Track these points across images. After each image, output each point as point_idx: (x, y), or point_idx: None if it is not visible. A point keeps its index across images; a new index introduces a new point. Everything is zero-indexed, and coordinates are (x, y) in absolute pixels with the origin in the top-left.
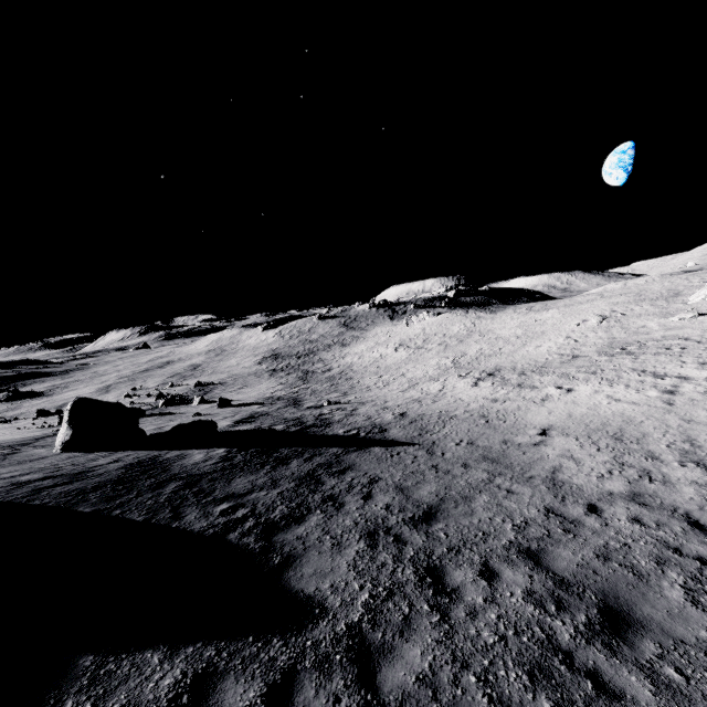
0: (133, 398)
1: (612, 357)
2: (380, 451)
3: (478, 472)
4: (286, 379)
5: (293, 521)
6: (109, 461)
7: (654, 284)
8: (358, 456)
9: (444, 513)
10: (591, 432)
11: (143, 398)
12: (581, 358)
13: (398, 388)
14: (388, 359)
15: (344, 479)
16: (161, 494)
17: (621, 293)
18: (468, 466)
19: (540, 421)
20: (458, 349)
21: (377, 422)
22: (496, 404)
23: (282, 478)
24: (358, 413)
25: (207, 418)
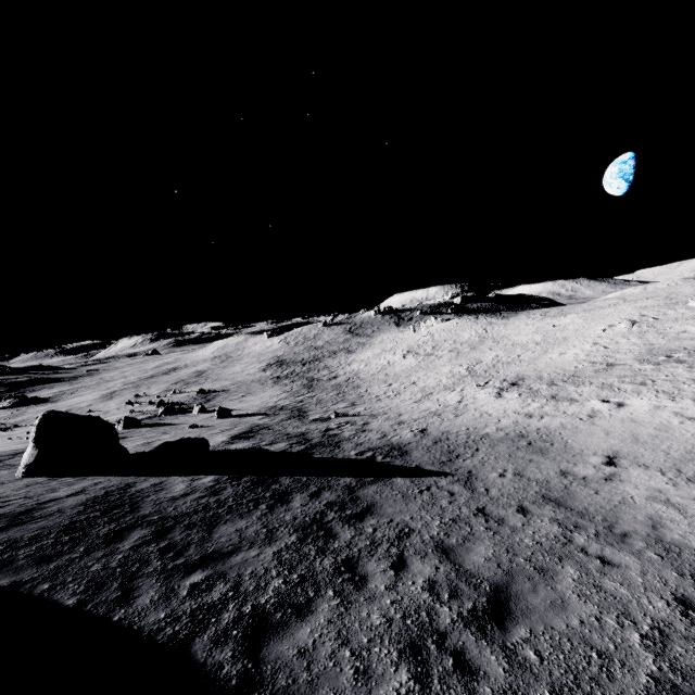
0: (134, 405)
1: (659, 365)
2: (404, 483)
3: (545, 522)
4: (291, 387)
5: (293, 613)
6: (71, 492)
7: (683, 287)
8: (377, 491)
9: (520, 602)
10: (678, 463)
11: (144, 405)
12: (619, 366)
13: (410, 398)
14: (396, 366)
15: (362, 531)
16: (116, 552)
17: (647, 296)
18: (528, 512)
19: (599, 445)
20: (472, 356)
21: (394, 441)
22: (533, 421)
23: (280, 527)
24: (370, 429)
25: (202, 431)
